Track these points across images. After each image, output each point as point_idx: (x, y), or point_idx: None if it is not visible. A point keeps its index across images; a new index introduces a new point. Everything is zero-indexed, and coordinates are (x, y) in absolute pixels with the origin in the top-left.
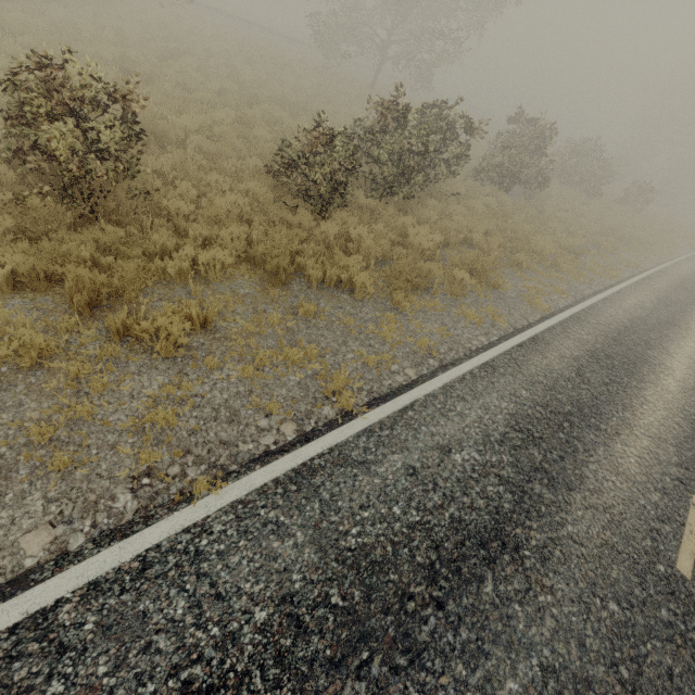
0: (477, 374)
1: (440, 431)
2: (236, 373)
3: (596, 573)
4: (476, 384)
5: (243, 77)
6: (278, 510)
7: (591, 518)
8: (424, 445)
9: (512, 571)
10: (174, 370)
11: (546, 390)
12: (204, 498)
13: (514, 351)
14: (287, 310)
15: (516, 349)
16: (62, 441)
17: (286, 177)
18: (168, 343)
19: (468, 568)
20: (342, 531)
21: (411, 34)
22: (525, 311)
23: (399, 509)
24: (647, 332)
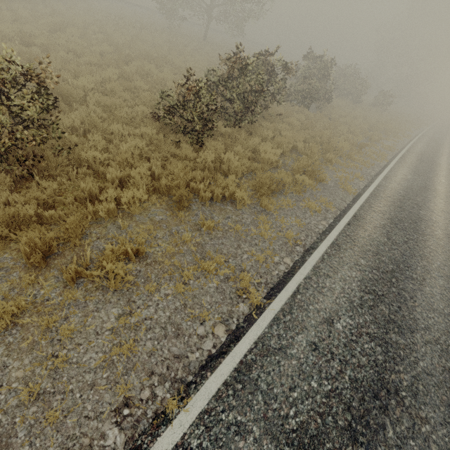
0: (330, 253)
1: (322, 307)
2: (170, 291)
3: (447, 396)
4: (332, 262)
5: (116, 40)
6: (234, 411)
7: (430, 351)
8: (315, 322)
9: (399, 413)
10: (123, 300)
11: (374, 255)
12: (177, 417)
13: (346, 229)
14: (193, 227)
15: (347, 227)
16: (48, 393)
17: (168, 120)
18: (116, 280)
19: (373, 420)
20: (284, 415)
21: None
22: (342, 195)
23: (315, 383)
24: (415, 197)
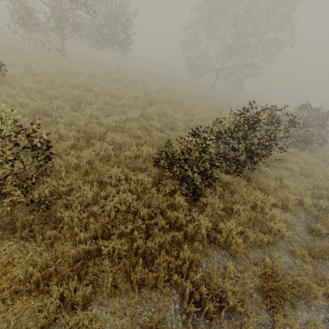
0: None
1: None
2: None
3: None
4: None
5: (149, 89)
6: None
7: None
8: None
9: None
10: None
11: None
12: None
13: None
14: None
15: None
16: None
17: (168, 169)
18: None
19: None
20: None
21: (233, 65)
22: None
23: None
24: None
